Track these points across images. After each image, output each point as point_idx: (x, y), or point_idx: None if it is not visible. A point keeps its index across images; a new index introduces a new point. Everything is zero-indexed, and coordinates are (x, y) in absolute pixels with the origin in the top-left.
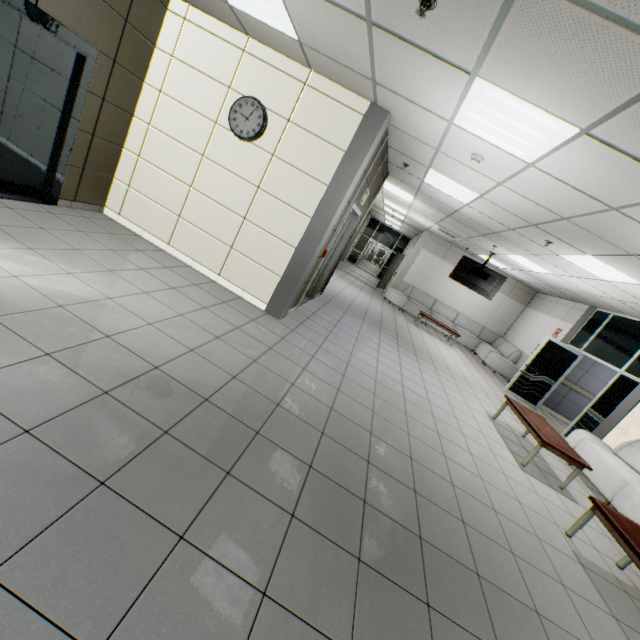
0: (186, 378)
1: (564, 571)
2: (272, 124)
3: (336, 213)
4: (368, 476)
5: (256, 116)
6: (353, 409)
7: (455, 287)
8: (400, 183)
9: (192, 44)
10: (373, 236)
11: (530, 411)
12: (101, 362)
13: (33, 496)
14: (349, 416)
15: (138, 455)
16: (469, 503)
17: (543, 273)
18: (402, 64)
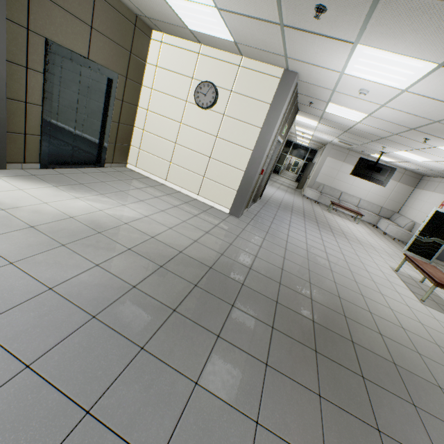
0: (197, 256)
1: None
2: (221, 95)
3: (268, 145)
4: (313, 307)
5: (211, 92)
6: (296, 269)
7: (356, 181)
8: (307, 115)
9: (167, 56)
10: (289, 153)
11: (425, 263)
12: (154, 251)
13: (147, 316)
14: (294, 273)
15: (186, 297)
16: (383, 323)
17: (425, 161)
18: (305, 44)
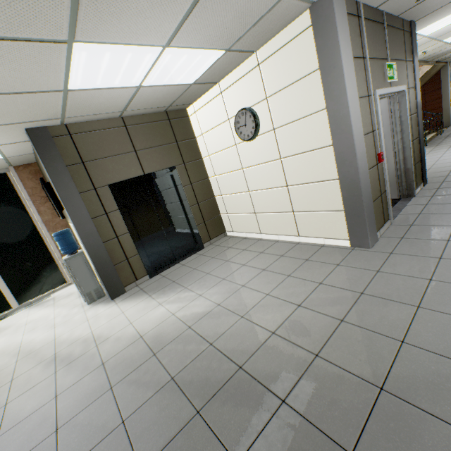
0: (264, 373)
1: None
2: (259, 112)
3: (350, 121)
4: None
5: (248, 118)
6: None
7: None
8: (438, 12)
9: (204, 119)
10: None
11: None
12: (201, 375)
13: None
14: None
15: None
16: None
17: None
18: None
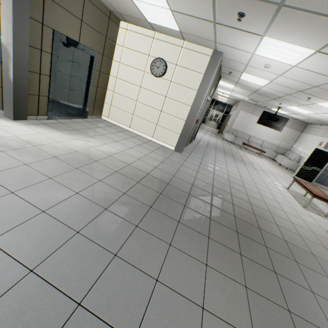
0: (158, 177)
1: (326, 244)
2: (169, 68)
3: (202, 102)
4: (234, 208)
5: (162, 66)
6: (221, 186)
7: (260, 127)
8: (227, 80)
9: (131, 40)
10: (212, 107)
11: (307, 183)
12: (131, 173)
13: (136, 209)
14: (220, 188)
15: (156, 200)
16: (278, 219)
17: (309, 113)
18: (229, 35)
